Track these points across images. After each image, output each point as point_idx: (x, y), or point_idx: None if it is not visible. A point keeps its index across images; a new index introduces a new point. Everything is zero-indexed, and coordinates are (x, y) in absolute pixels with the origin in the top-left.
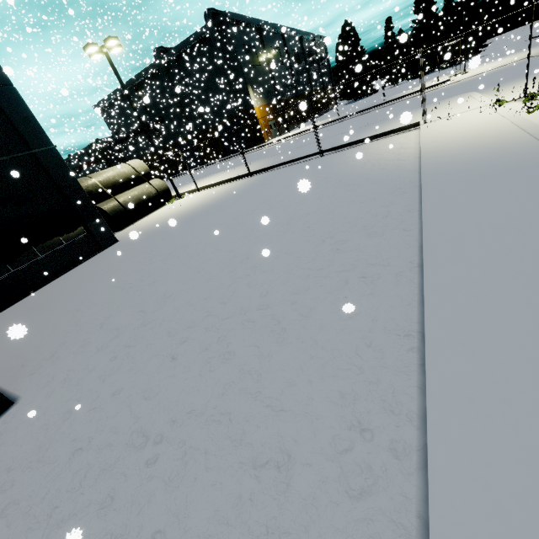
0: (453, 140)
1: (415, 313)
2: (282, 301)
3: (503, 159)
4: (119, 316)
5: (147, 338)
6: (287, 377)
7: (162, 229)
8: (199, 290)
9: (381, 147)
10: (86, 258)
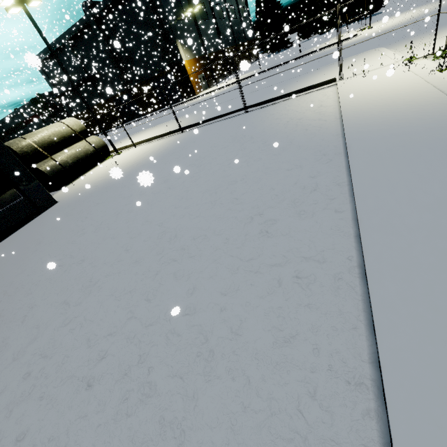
0: (372, 100)
1: (364, 345)
2: (210, 304)
3: (428, 126)
4: (42, 307)
5: (66, 346)
6: (215, 443)
7: (98, 190)
8: (125, 278)
9: (302, 105)
10: (25, 222)
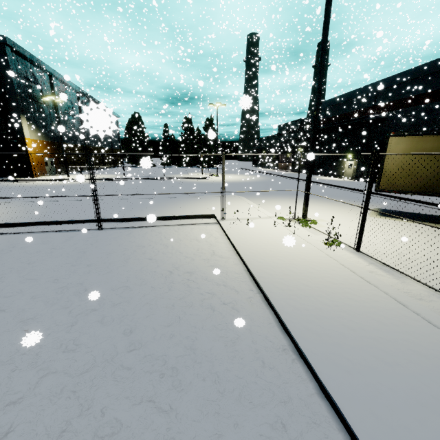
0: (288, 269)
1: None
2: None
3: None
4: None
5: None
6: None
7: None
8: None
9: (186, 242)
10: None
